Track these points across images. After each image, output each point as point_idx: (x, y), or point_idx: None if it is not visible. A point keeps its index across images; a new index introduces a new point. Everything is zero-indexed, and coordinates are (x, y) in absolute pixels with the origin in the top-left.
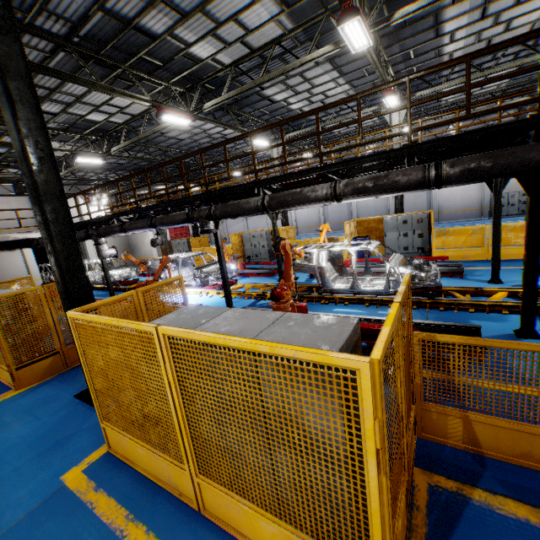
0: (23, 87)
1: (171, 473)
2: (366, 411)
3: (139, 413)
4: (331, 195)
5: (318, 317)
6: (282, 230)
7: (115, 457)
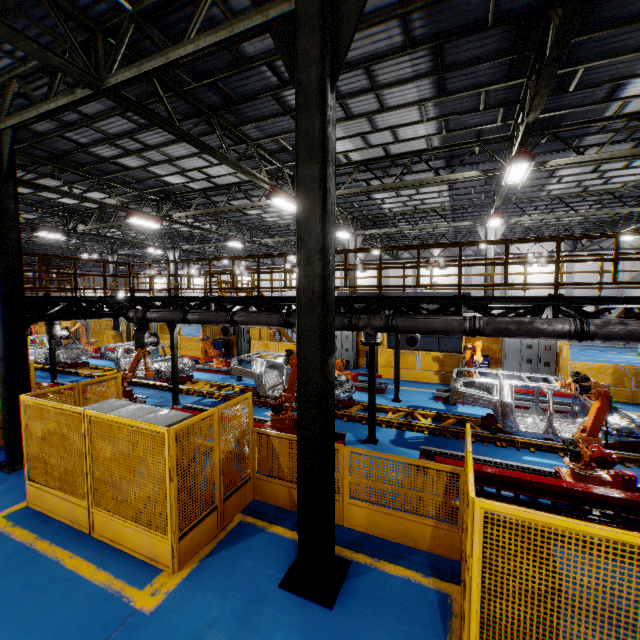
0: None
1: None
2: None
3: None
4: None
5: None
6: (93, 322)
7: None
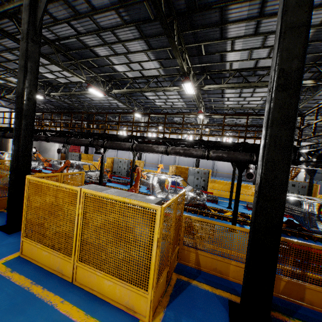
0: (33, 66)
1: (61, 263)
2: (157, 224)
3: (53, 231)
4: (164, 151)
5: (148, 196)
6: (137, 162)
7: (24, 259)
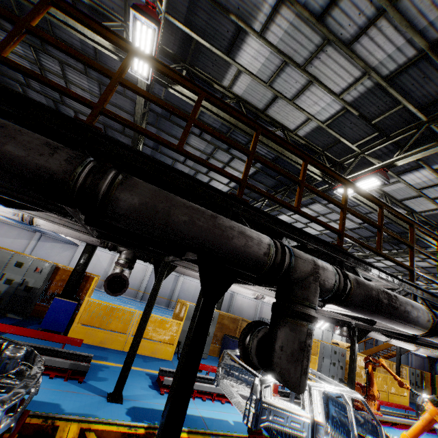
0: None
1: None
2: None
3: None
4: None
5: None
6: None
7: None
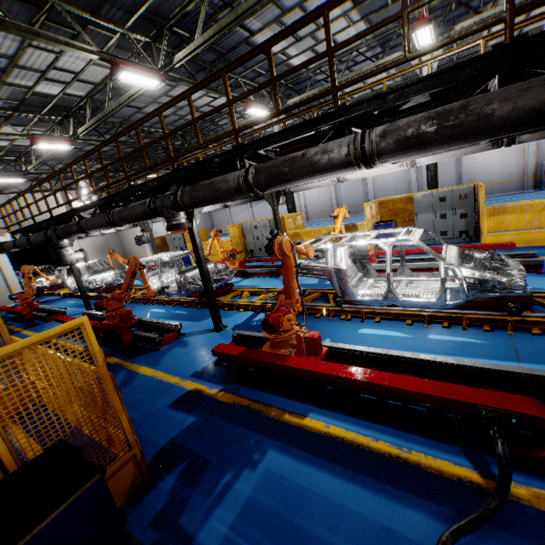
0: None
1: None
2: None
3: None
4: (355, 155)
5: None
6: (287, 218)
7: None
